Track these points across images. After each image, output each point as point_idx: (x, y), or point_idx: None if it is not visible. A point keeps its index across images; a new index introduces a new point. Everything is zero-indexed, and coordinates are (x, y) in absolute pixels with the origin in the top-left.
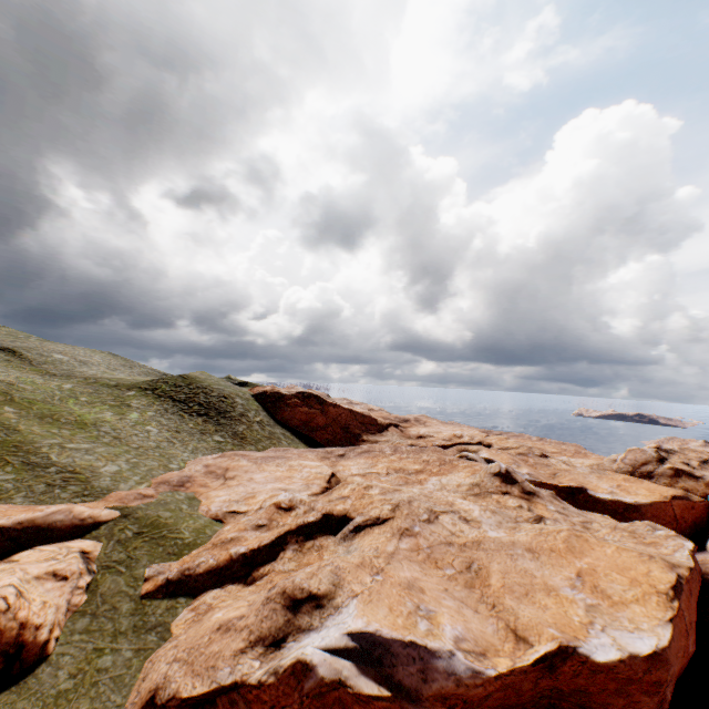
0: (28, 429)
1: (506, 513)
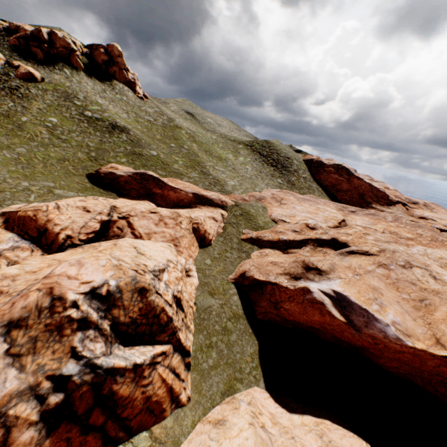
0: (201, 156)
1: None
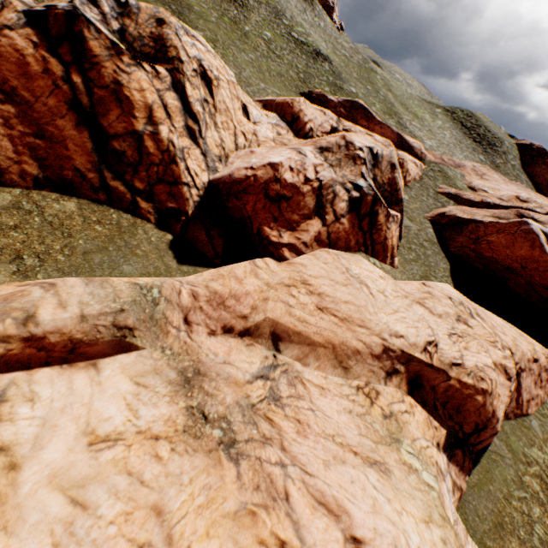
0: (397, 107)
1: None
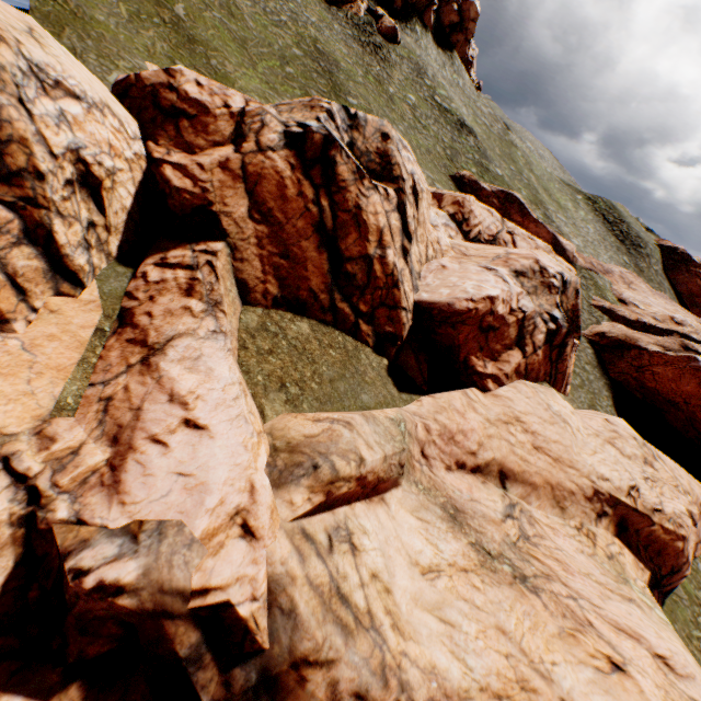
0: (542, 194)
1: None
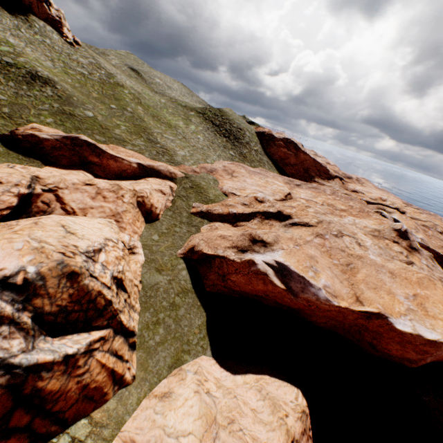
0: (148, 121)
1: (388, 252)
